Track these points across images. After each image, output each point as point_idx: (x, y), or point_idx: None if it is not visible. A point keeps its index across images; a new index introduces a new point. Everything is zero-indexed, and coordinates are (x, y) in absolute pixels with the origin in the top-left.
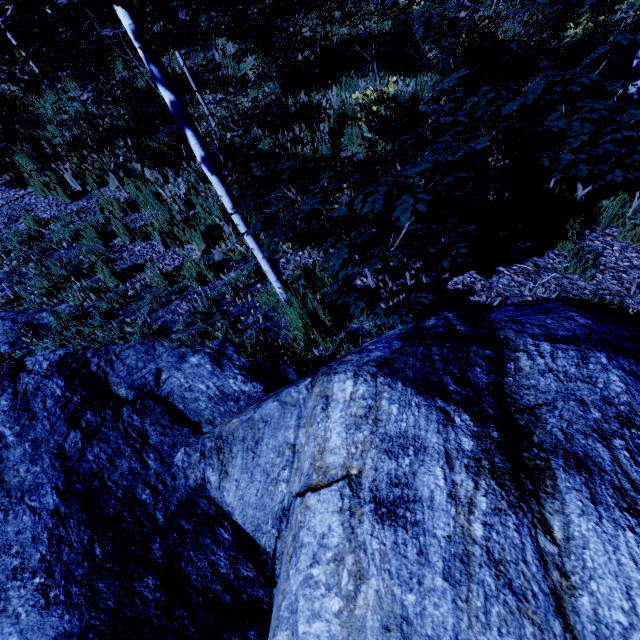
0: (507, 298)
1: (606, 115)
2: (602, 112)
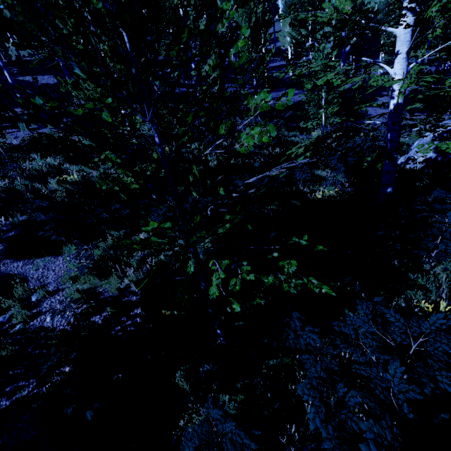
0: (6, 271)
1: (40, 219)
2: (41, 217)
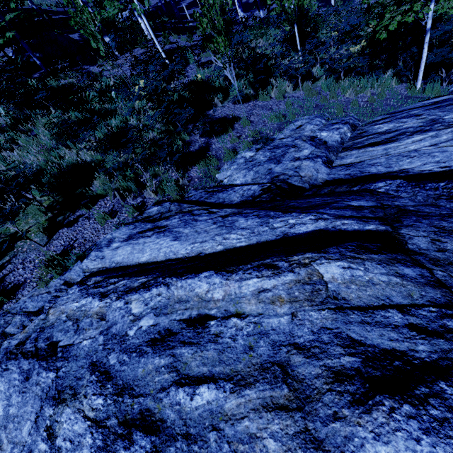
0: None
1: None
2: None
